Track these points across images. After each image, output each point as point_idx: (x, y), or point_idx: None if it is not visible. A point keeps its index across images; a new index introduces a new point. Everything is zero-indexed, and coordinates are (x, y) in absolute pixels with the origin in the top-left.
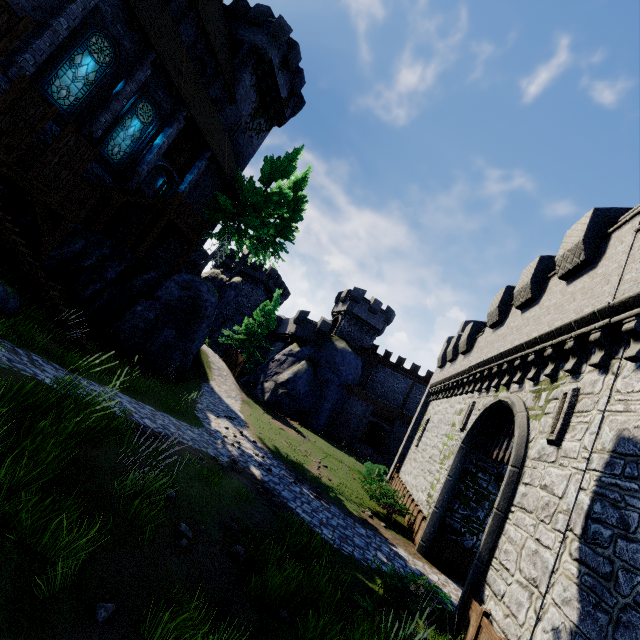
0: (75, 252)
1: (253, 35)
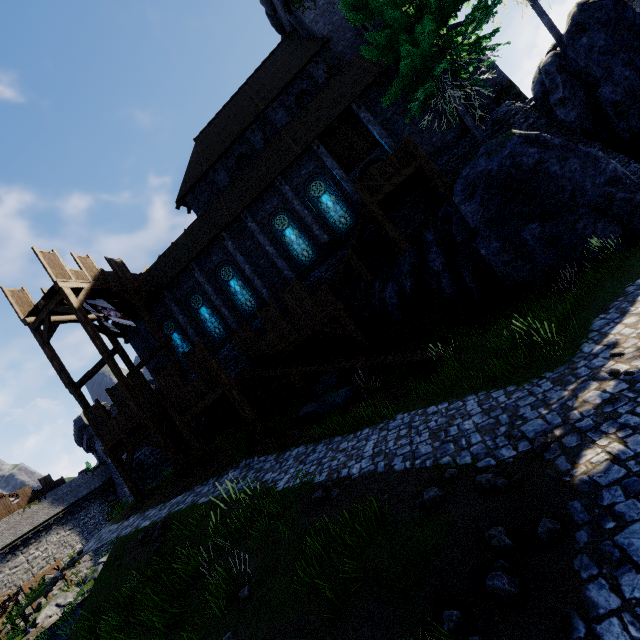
0: (393, 295)
1: (279, 9)
